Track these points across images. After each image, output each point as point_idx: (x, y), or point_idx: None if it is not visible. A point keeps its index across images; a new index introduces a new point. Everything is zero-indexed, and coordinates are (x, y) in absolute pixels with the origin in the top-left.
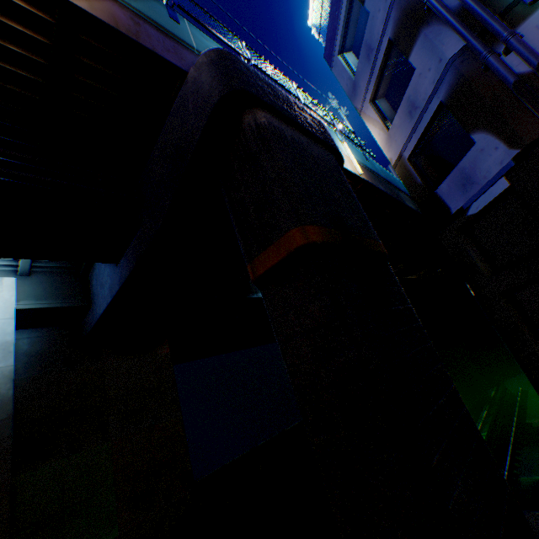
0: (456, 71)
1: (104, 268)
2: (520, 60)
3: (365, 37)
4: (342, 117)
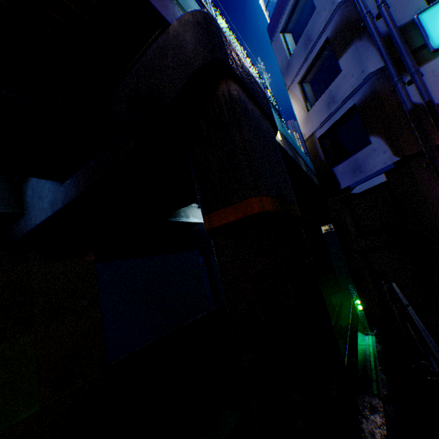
0: (372, 85)
1: (43, 181)
2: (416, 92)
3: (307, 27)
4: (266, 82)
